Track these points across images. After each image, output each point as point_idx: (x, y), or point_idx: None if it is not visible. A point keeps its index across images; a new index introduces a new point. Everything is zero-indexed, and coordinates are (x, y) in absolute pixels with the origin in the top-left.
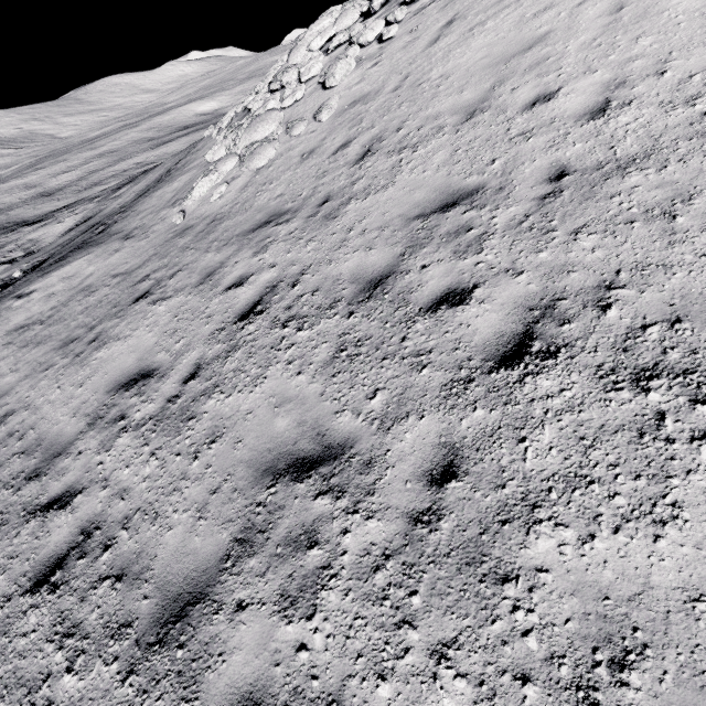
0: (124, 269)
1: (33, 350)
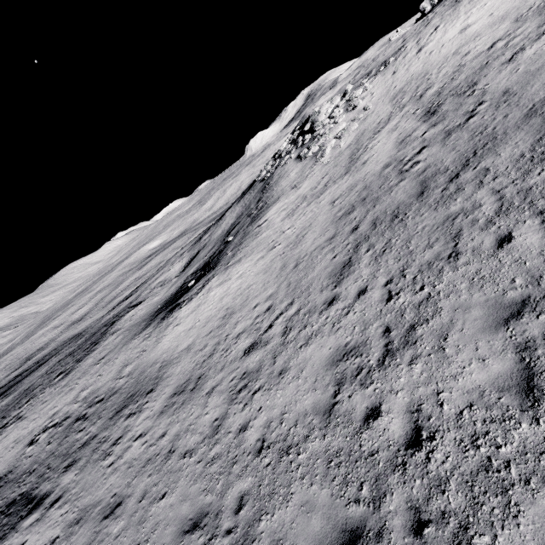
0: (324, 175)
1: (319, 197)
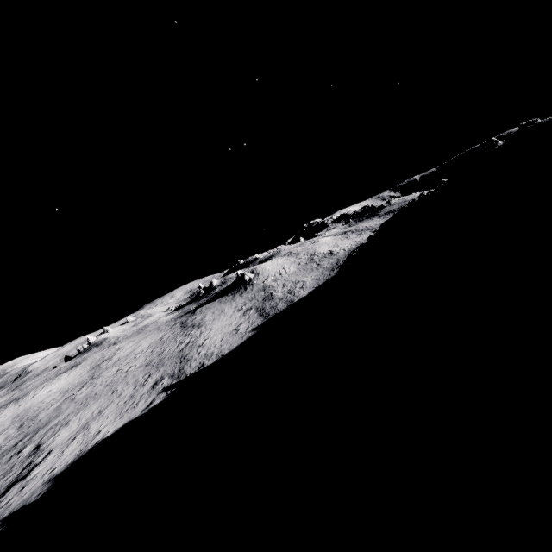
0: None
1: None
